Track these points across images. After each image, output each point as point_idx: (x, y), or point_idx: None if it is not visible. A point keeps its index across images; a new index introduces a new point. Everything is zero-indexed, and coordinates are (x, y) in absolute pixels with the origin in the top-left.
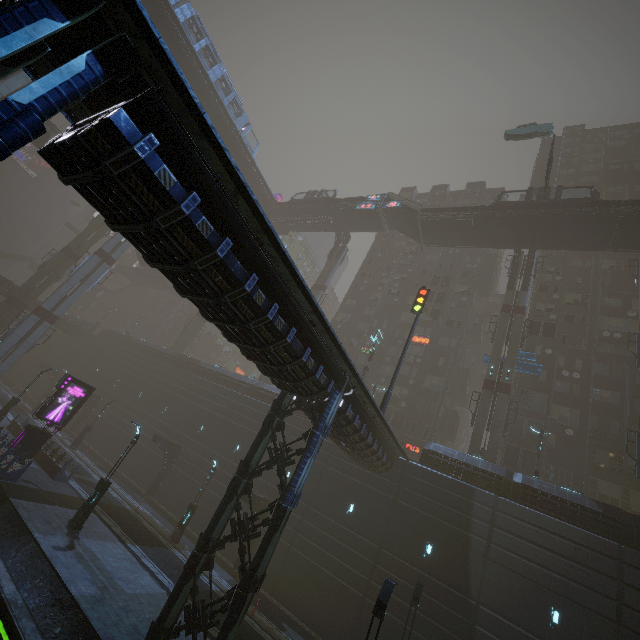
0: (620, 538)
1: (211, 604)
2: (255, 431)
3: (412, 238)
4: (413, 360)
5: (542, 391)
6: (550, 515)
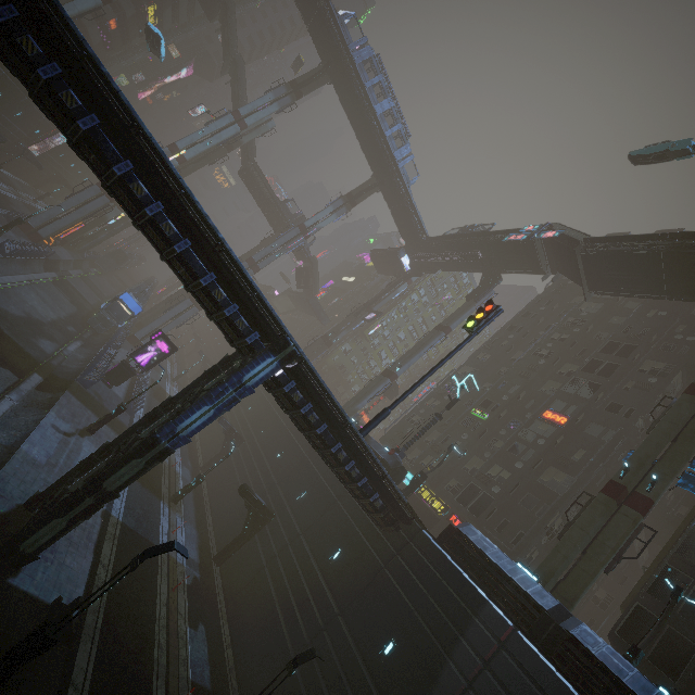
0: None
1: (66, 493)
2: (300, 445)
3: (575, 281)
4: (533, 439)
5: None
6: None
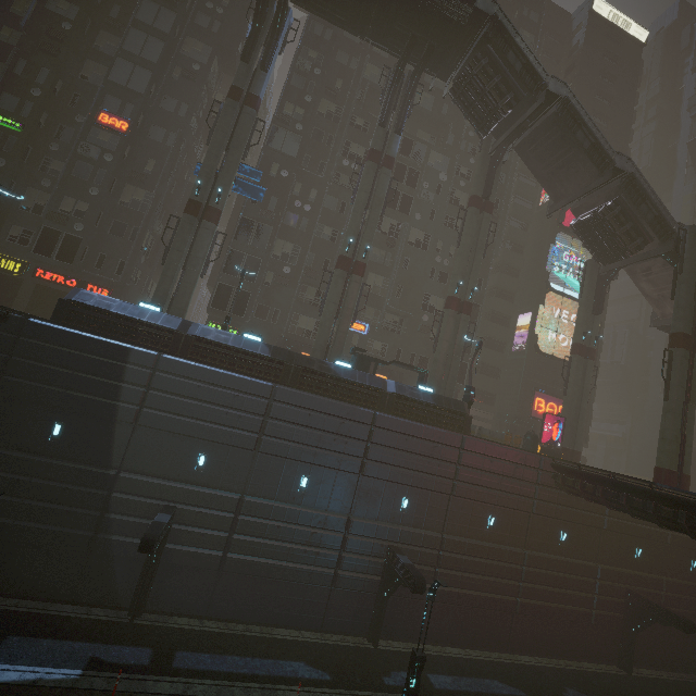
0: (279, 378)
1: None
2: None
3: None
4: (99, 156)
5: (268, 223)
6: (219, 367)
